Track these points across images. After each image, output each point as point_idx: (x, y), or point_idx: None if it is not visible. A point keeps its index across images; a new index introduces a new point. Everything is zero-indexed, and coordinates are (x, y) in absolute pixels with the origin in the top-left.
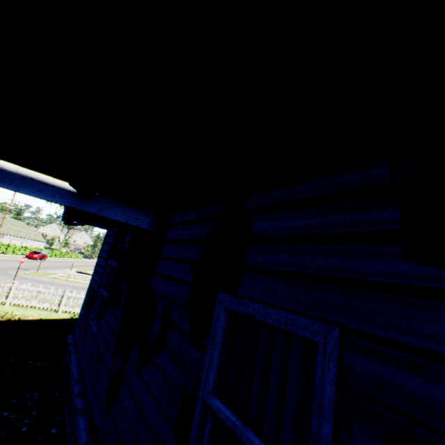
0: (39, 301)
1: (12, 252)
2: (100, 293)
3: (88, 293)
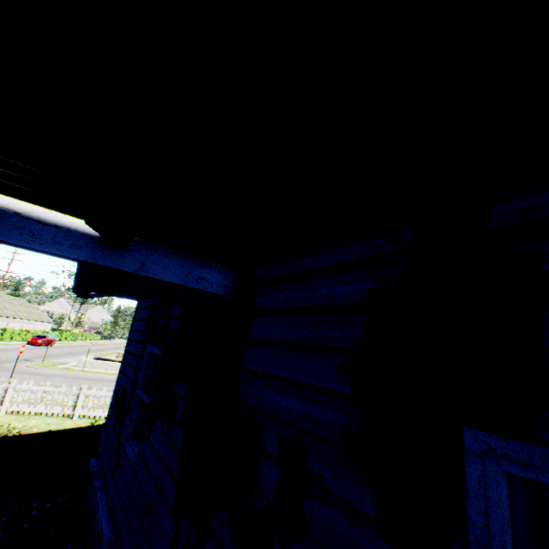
0: (46, 405)
1: (9, 338)
2: (136, 395)
3: (116, 395)
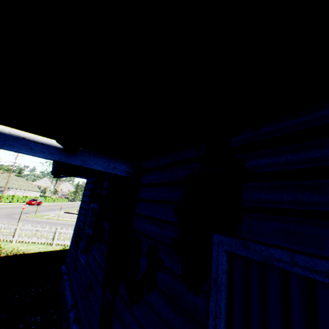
0: (37, 237)
1: (16, 200)
2: (85, 230)
3: (75, 231)
